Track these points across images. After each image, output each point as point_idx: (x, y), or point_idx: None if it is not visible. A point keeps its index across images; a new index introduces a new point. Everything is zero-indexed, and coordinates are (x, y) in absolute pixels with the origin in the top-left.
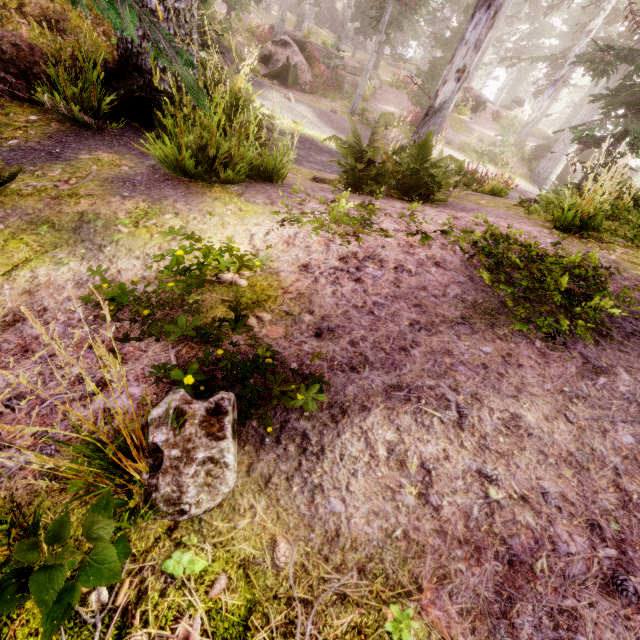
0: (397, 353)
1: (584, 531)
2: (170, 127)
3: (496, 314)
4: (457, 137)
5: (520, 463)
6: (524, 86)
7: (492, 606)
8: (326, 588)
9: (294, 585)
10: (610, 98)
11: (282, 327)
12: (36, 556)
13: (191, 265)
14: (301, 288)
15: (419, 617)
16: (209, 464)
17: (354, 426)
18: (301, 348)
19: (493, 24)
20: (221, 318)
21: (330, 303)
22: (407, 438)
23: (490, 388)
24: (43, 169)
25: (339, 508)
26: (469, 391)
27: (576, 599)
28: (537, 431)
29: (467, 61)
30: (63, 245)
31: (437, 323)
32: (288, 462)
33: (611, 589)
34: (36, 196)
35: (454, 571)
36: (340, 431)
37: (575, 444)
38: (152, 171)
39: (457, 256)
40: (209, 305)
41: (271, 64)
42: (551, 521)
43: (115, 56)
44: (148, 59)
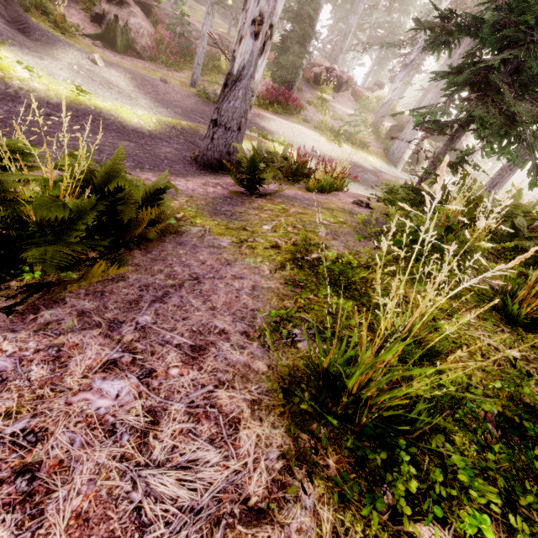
0: None
1: None
2: None
3: None
4: (317, 115)
5: None
6: (386, 72)
7: None
8: None
9: None
10: (453, 76)
11: None
12: None
13: None
14: None
15: None
16: None
17: None
18: None
19: None
20: None
21: None
22: None
23: None
24: None
25: None
26: None
27: None
28: None
29: (263, 7)
30: None
31: None
32: None
33: None
34: None
35: None
36: None
37: None
38: None
39: None
40: None
41: (104, 24)
42: None
43: None
44: None
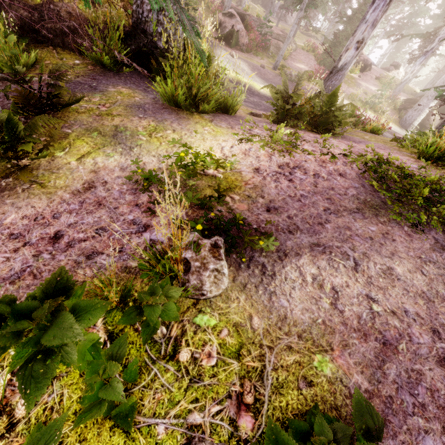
0: (316, 225)
1: (429, 333)
2: (169, 73)
3: (379, 208)
4: (348, 89)
5: (392, 293)
6: (401, 54)
7: (373, 363)
8: (280, 342)
9: (263, 338)
10: None
11: (246, 204)
12: (148, 298)
13: (188, 163)
14: (256, 182)
15: (332, 362)
16: (215, 272)
17: (292, 263)
18: (258, 217)
19: (387, 9)
20: (209, 195)
21: (274, 192)
22: (324, 273)
23: (374, 251)
24: (88, 96)
25: (286, 304)
26: (361, 251)
27: (422, 365)
28: (403, 277)
29: (365, 35)
30: (108, 145)
31: (341, 210)
32: (255, 278)
33: (443, 363)
34: (87, 113)
35: (351, 343)
36: (284, 265)
37: (426, 287)
38: (154, 102)
39: (354, 170)
40: (201, 187)
41: (220, 30)
42: (409, 326)
43: (130, 22)
44: (151, 26)
